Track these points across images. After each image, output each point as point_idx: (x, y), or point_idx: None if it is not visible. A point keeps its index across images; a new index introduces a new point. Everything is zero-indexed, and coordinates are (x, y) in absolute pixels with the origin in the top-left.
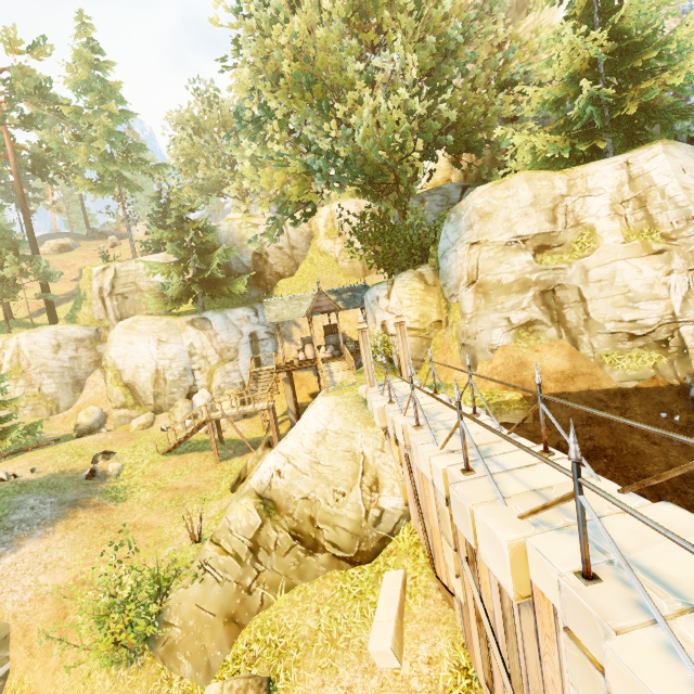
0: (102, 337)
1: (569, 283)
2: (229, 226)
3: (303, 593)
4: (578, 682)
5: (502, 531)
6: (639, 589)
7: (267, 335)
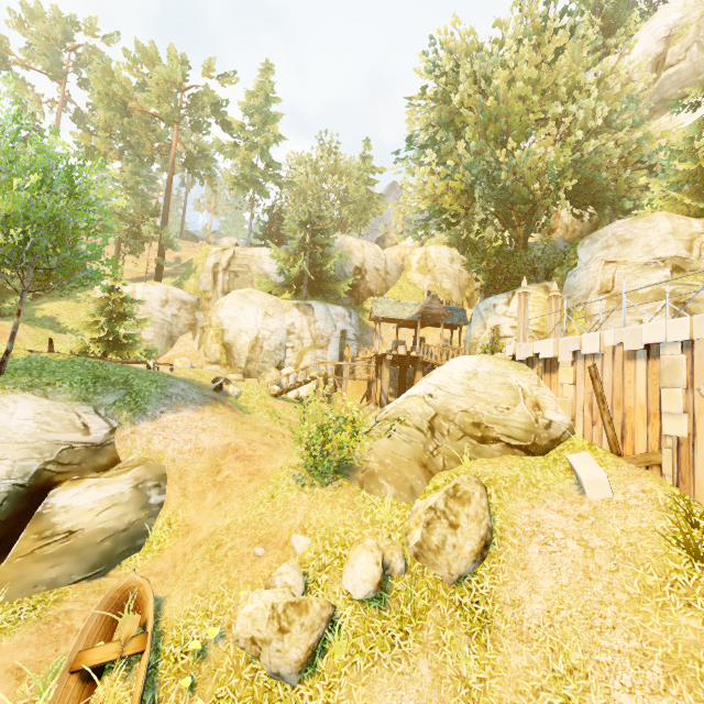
0: (201, 306)
1: (702, 298)
2: (342, 239)
3: (486, 461)
4: None
5: None
6: None
7: (354, 337)
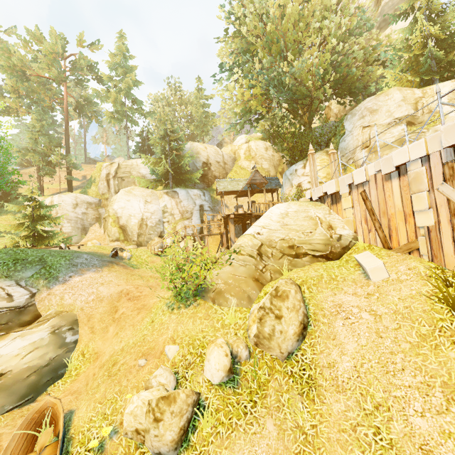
0: (102, 204)
1: None
2: (191, 145)
3: (300, 269)
4: None
5: None
6: None
7: (209, 208)
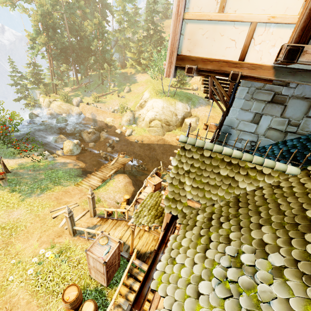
0: None
1: None
2: None
3: None
4: None
5: None
6: None
7: None
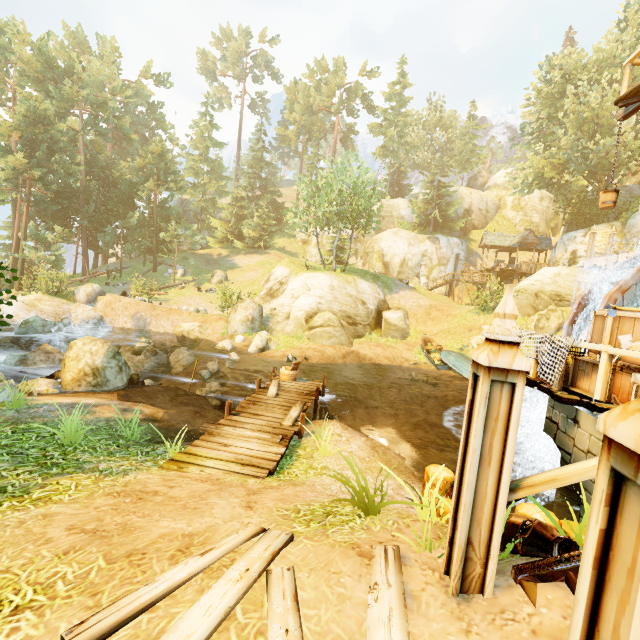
0: (358, 239)
1: None
2: (456, 189)
3: (562, 307)
4: None
5: None
6: None
7: (463, 258)
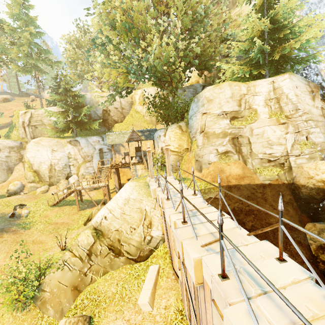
0: (23, 147)
1: (244, 135)
2: (91, 95)
3: (111, 275)
4: (216, 324)
5: (192, 253)
6: (240, 285)
7: (108, 150)
